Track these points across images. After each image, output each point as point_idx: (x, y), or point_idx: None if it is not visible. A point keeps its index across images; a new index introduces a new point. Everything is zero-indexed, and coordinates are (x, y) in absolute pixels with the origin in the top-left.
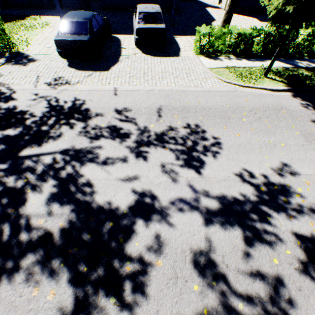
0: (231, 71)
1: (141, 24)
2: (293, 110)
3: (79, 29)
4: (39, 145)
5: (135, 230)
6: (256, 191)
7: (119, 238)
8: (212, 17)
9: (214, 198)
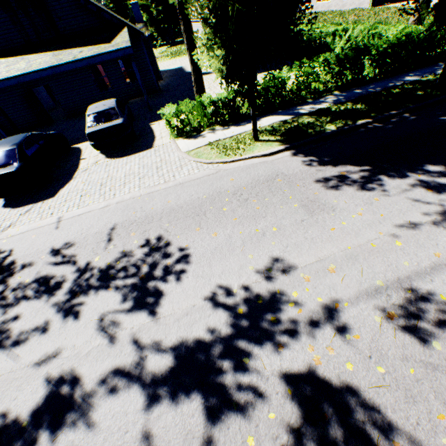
0: (214, 147)
1: (92, 128)
2: (292, 173)
3: (6, 159)
4: None
5: None
6: (231, 318)
7: None
8: None
9: (168, 351)
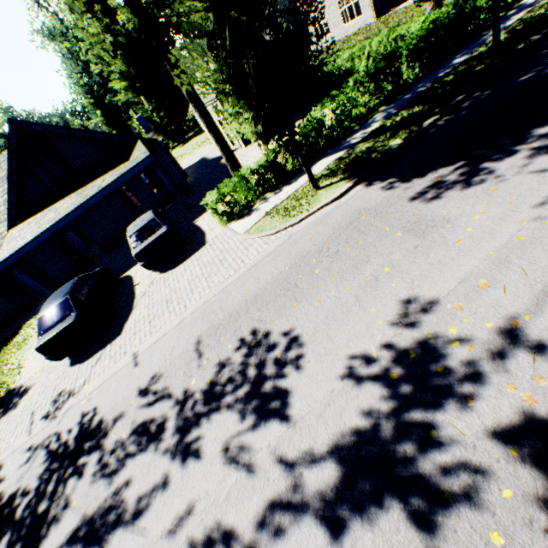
0: (274, 215)
1: (137, 248)
2: (376, 204)
3: (62, 312)
4: None
5: None
6: (386, 388)
7: None
8: None
9: (326, 457)
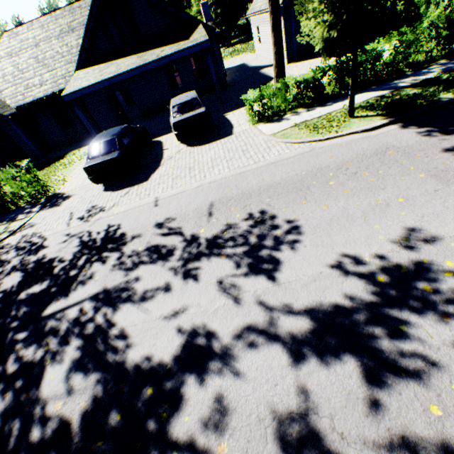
0: (302, 128)
1: (176, 118)
2: (406, 145)
3: (108, 148)
4: (66, 296)
5: (183, 395)
6: (370, 285)
7: (160, 413)
8: (270, 77)
9: (302, 314)
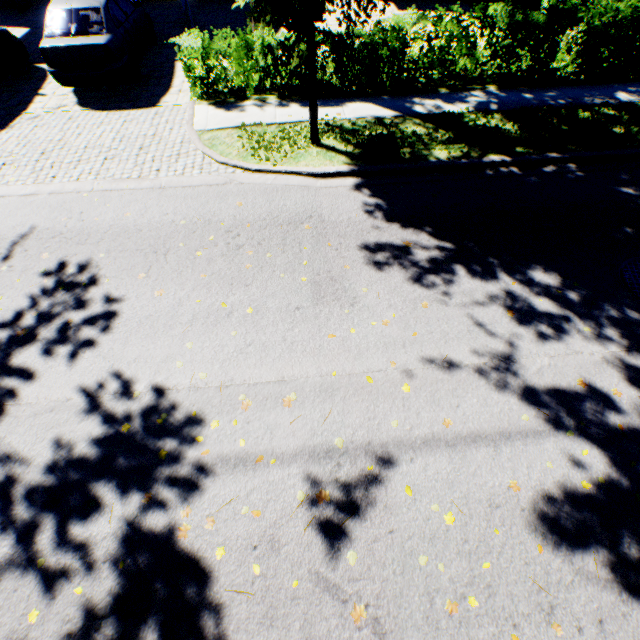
0: (246, 135)
1: (51, 39)
2: (335, 220)
3: None
4: None
5: None
6: (108, 435)
7: None
8: (296, 7)
9: None
